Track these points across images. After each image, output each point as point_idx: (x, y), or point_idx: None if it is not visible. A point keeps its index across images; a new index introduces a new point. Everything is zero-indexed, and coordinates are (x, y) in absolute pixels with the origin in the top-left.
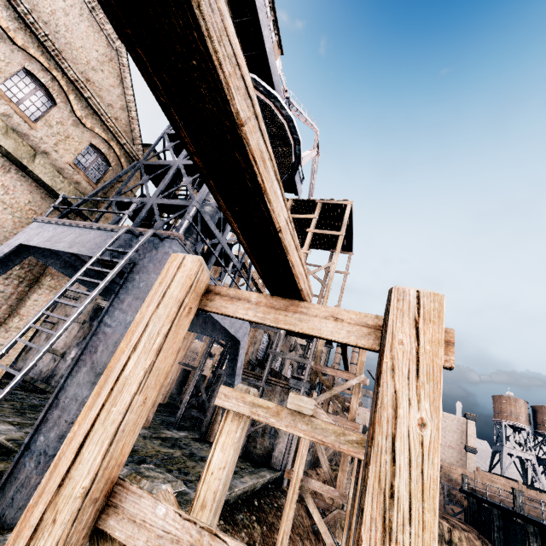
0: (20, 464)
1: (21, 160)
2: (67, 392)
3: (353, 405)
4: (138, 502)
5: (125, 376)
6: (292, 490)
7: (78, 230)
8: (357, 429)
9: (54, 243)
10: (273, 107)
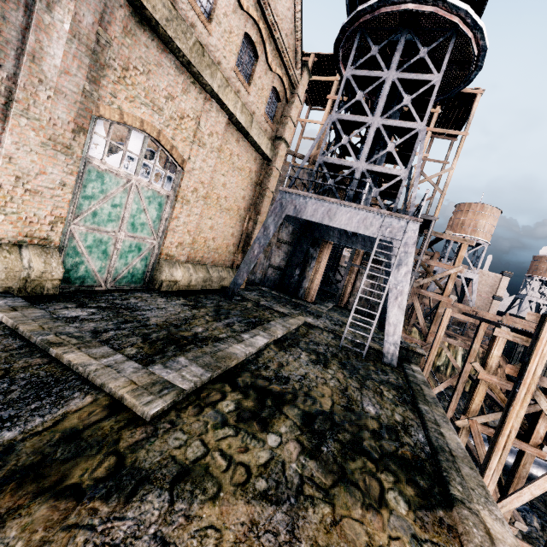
0: (386, 347)
1: (248, 130)
2: (392, 319)
3: (449, 287)
4: (540, 378)
5: (544, 353)
6: (436, 343)
7: (329, 206)
8: (450, 302)
9: (314, 216)
10: (472, 39)
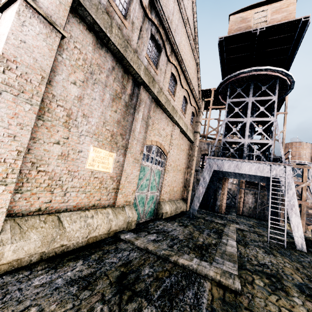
0: (296, 239)
1: (186, 133)
2: (293, 222)
3: (304, 195)
4: None
5: None
6: None
7: (236, 163)
8: (308, 204)
9: (229, 169)
10: (286, 79)
